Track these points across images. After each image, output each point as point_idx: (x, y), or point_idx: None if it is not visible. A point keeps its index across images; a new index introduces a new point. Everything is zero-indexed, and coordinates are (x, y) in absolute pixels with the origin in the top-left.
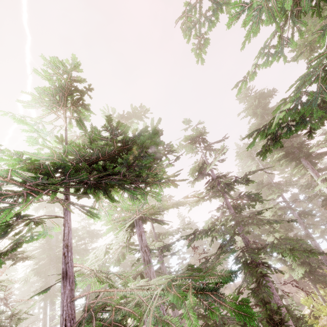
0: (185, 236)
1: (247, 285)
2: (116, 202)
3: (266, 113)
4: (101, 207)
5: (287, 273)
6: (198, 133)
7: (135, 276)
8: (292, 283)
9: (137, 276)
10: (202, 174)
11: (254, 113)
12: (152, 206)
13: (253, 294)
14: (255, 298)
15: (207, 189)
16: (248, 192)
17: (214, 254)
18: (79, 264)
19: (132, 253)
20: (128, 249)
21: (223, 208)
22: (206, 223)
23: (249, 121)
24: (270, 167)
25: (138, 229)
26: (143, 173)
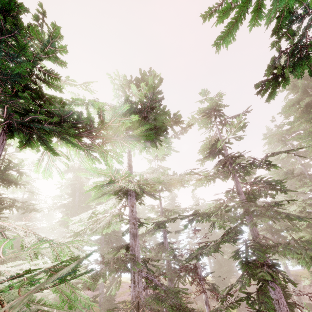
0: (183, 216)
1: (241, 288)
2: (60, 156)
3: (311, 85)
4: (52, 162)
5: (308, 279)
6: (213, 104)
7: (121, 246)
8: (309, 296)
9: (123, 246)
10: (214, 152)
11: (293, 87)
12: (128, 174)
13: (247, 300)
14: (248, 305)
15: (216, 170)
16: (267, 178)
17: (216, 241)
18: (2, 223)
19: (124, 223)
20: (121, 218)
21: (232, 192)
22: (208, 206)
23: (285, 97)
24: (301, 148)
25: (130, 199)
26: (84, 119)
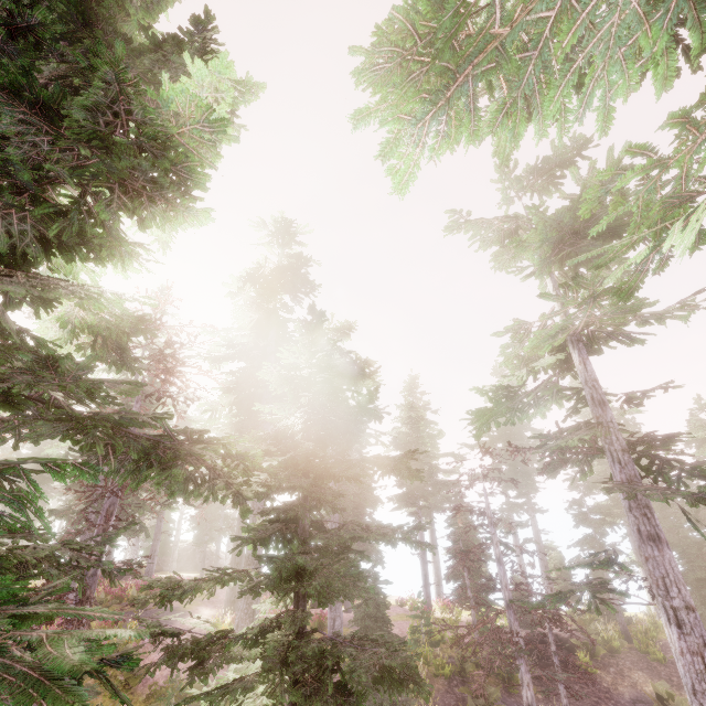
0: None
1: None
2: None
3: None
4: None
5: None
6: None
7: None
8: None
9: None
10: None
11: None
12: None
13: None
14: None
15: None
16: None
17: None
18: None
19: None
20: None
21: None
22: None
23: None
24: None
25: None
26: None
